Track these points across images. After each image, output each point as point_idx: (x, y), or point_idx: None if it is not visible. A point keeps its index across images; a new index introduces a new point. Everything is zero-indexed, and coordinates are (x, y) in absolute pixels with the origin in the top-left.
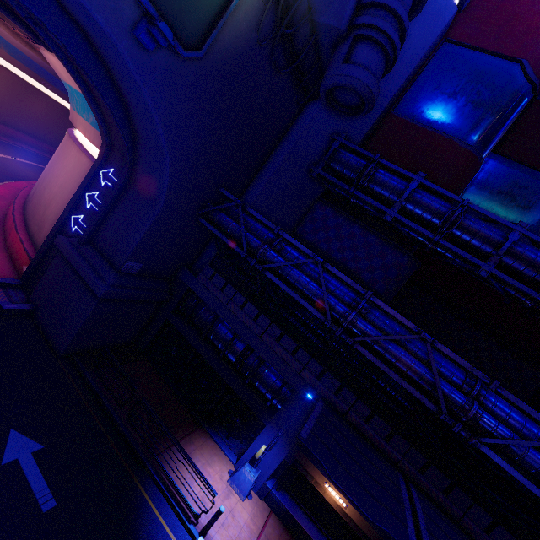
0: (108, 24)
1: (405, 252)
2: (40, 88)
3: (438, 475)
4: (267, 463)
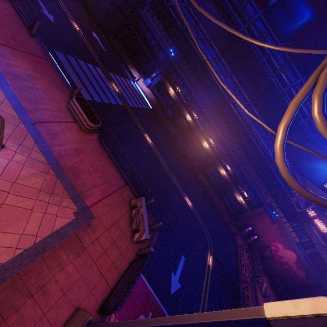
0: None
1: (223, 20)
2: None
3: (199, 86)
4: (155, 81)
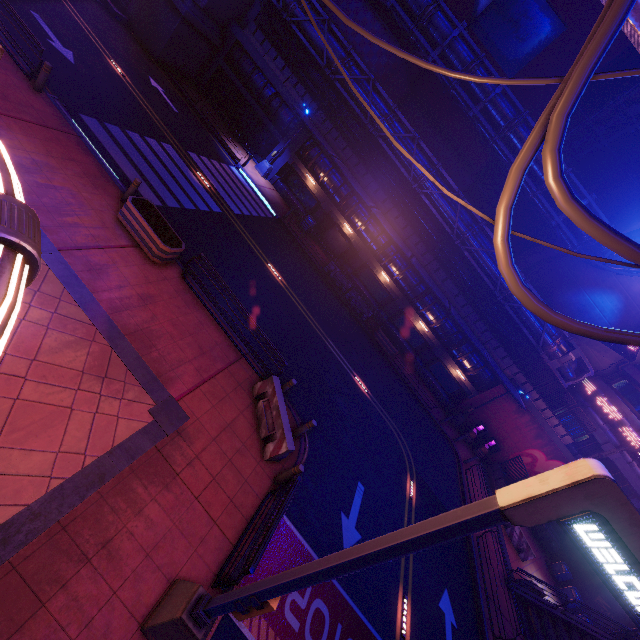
0: None
1: (396, 43)
2: None
3: (362, 168)
4: (278, 164)
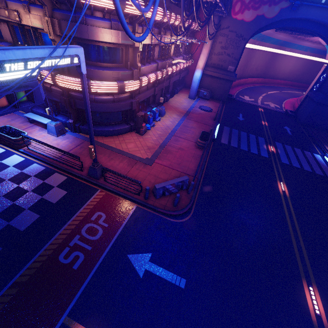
0: (327, 20)
1: None
2: (321, 61)
3: None
4: None
